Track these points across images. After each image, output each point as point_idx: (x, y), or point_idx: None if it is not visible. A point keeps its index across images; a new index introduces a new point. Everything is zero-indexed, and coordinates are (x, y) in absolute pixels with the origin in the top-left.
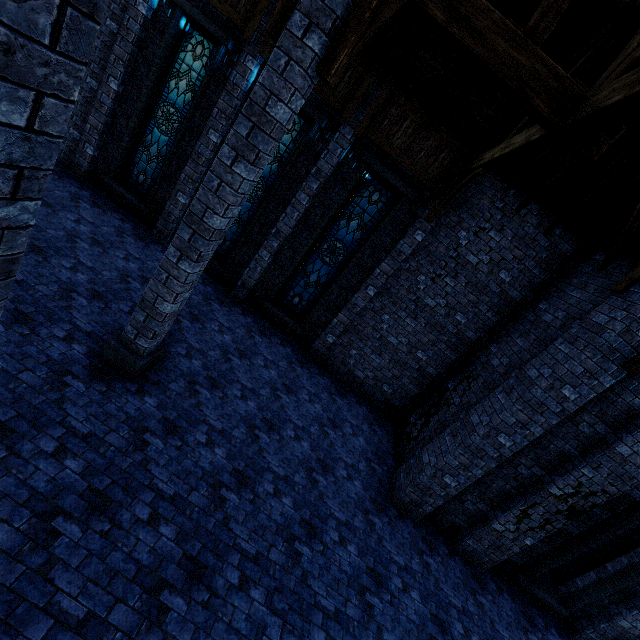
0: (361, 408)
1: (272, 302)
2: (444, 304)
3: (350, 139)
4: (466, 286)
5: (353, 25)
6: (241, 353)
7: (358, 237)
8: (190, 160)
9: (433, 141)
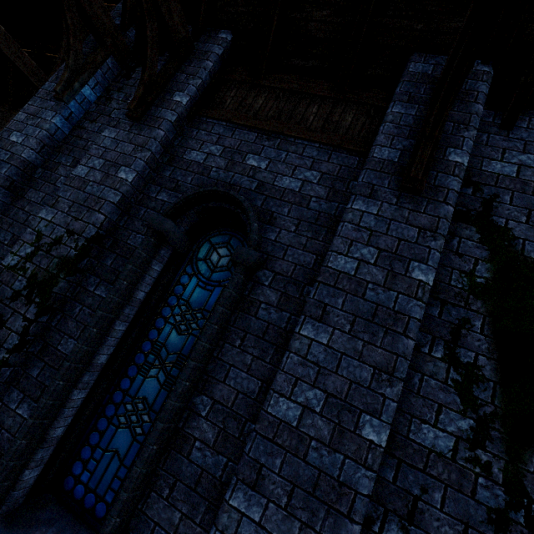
0: None
1: None
2: None
3: None
4: None
5: None
6: None
7: None
8: None
9: None
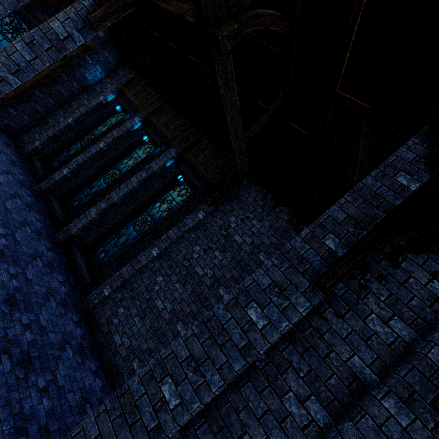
0: (93, 379)
1: (82, 251)
2: (211, 275)
3: (173, 154)
4: (231, 261)
5: (110, 2)
6: (0, 253)
7: (164, 215)
8: (83, 153)
9: (221, 161)
